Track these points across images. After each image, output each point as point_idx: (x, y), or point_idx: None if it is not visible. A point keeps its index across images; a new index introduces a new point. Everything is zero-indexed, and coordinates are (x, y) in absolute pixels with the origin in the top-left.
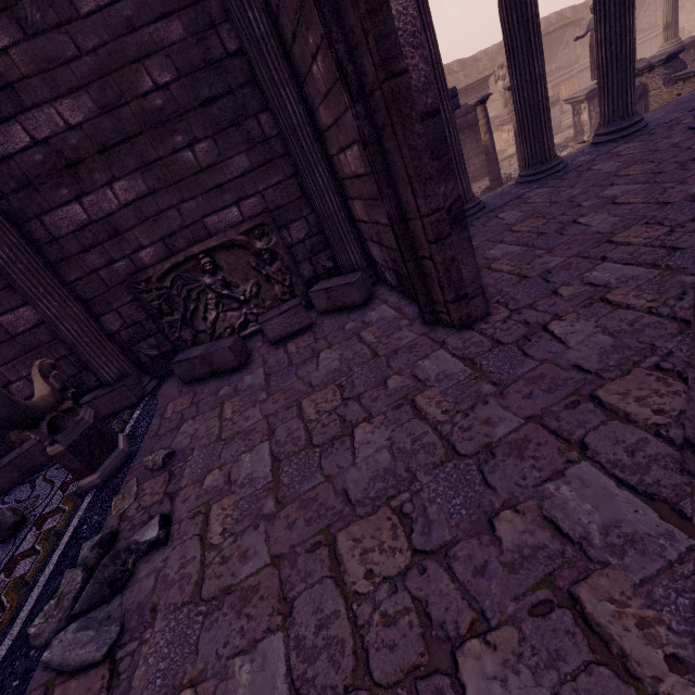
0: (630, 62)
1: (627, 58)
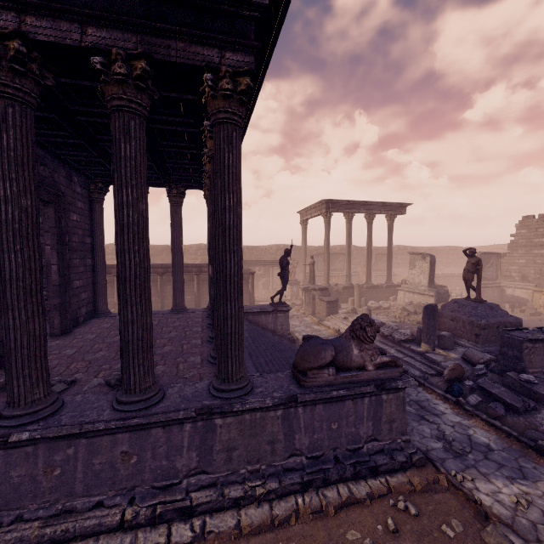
0: None
1: None
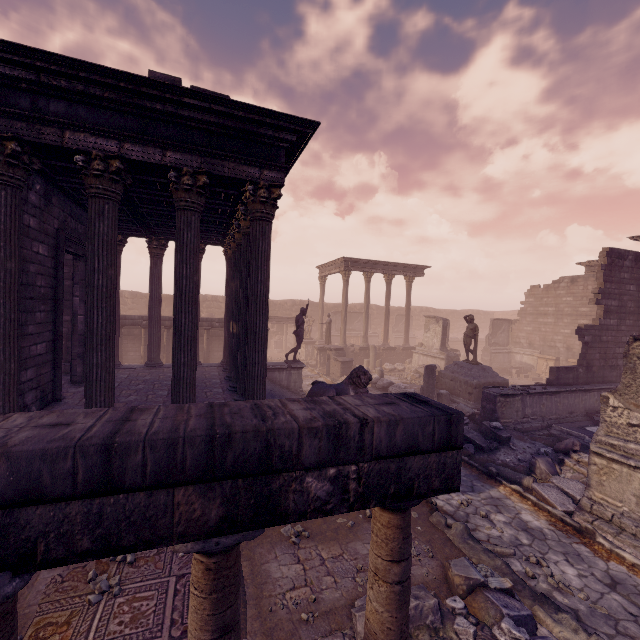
0: None
1: None
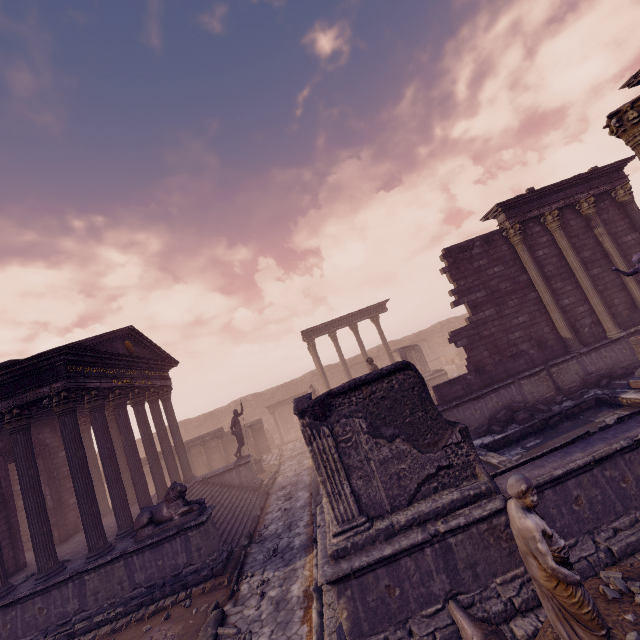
0: (183, 464)
1: (182, 463)
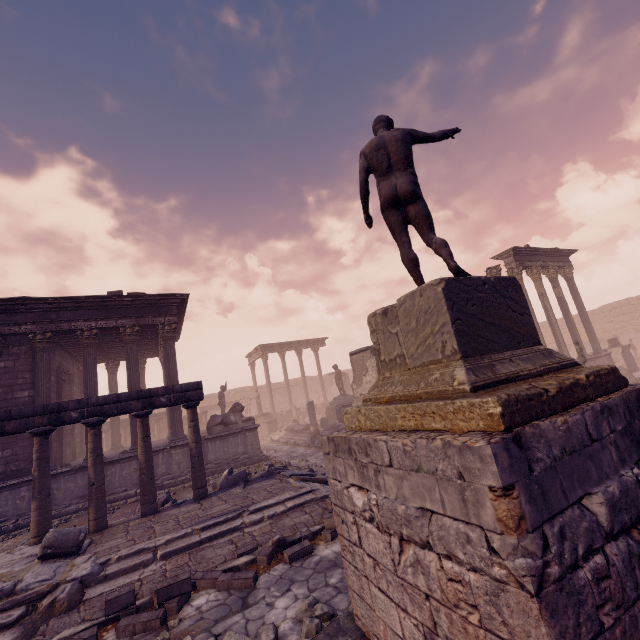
0: None
1: None
